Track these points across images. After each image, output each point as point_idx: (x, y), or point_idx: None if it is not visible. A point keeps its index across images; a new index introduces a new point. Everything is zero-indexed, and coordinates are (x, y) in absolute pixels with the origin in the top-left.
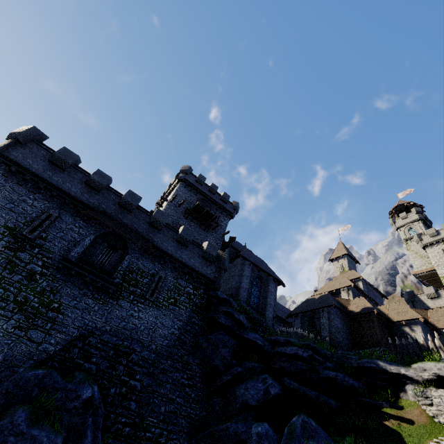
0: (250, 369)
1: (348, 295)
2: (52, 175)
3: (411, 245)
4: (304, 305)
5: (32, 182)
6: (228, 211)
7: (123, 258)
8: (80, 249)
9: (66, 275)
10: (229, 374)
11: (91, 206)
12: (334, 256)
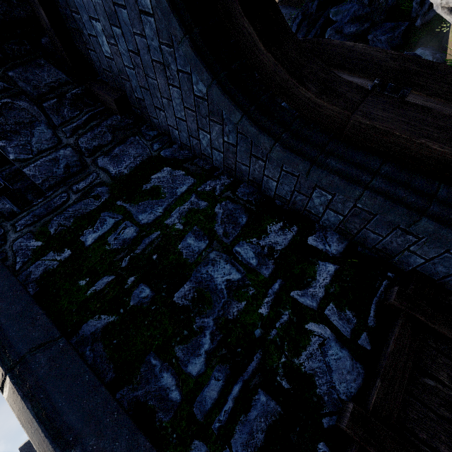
0: None
1: None
2: None
3: None
4: None
5: None
6: None
7: None
8: None
9: None
10: None
11: None
12: None
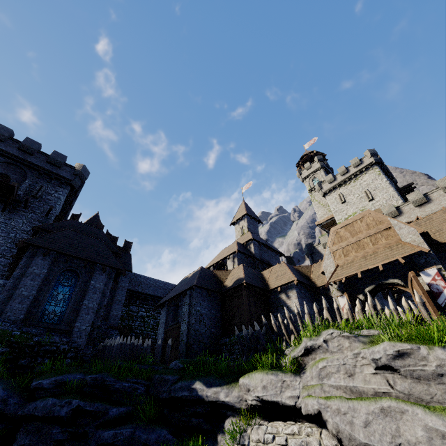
0: None
1: (233, 264)
2: None
3: (315, 195)
4: (175, 289)
5: None
6: (63, 178)
7: None
8: None
9: None
10: None
11: None
12: (235, 219)
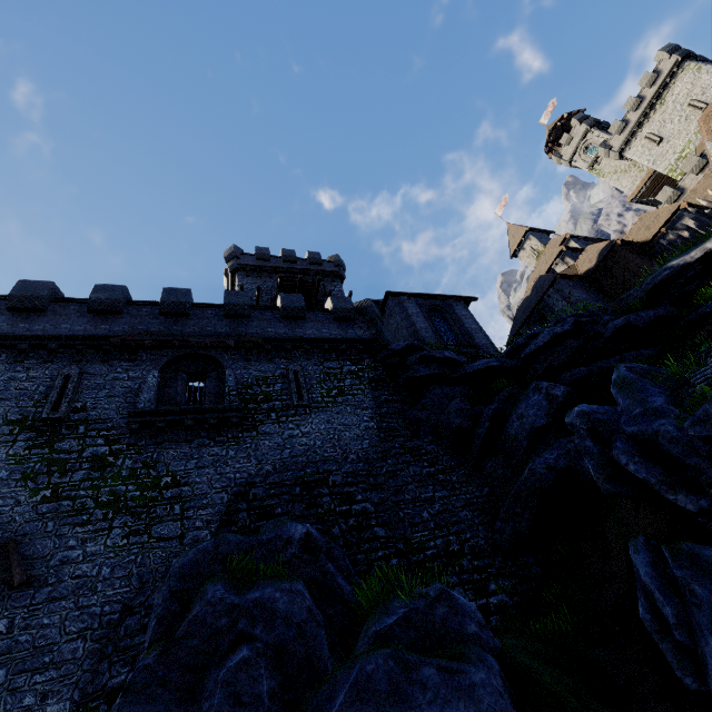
0: (506, 399)
1: (568, 266)
2: (30, 326)
3: (601, 168)
4: (520, 315)
5: (5, 351)
6: (331, 272)
7: (222, 380)
8: (149, 394)
9: (154, 437)
10: (484, 421)
11: (121, 335)
12: (513, 247)
